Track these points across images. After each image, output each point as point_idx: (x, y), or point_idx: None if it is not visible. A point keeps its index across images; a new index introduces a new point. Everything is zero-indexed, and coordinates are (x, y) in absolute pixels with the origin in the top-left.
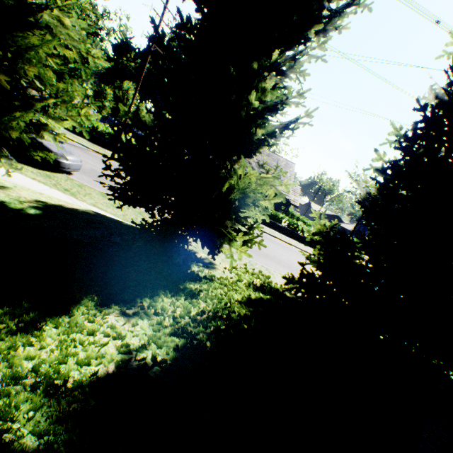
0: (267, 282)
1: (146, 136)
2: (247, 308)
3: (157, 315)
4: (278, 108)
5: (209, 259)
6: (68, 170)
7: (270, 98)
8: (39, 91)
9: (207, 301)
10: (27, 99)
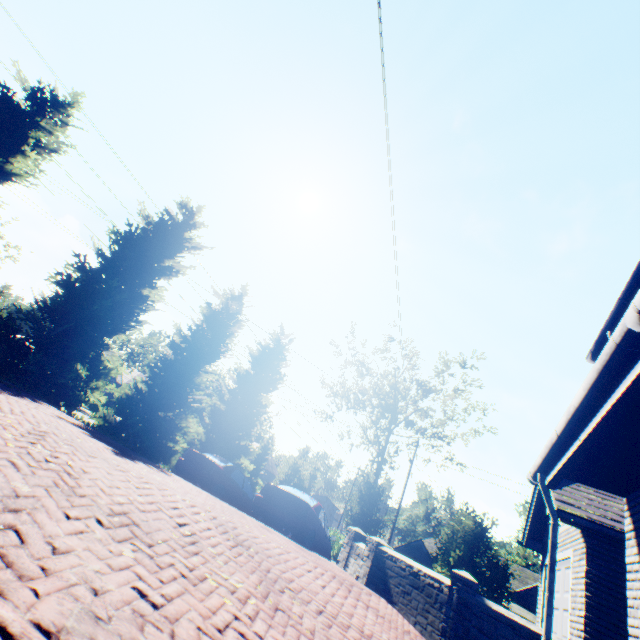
0: None
1: None
2: None
3: None
4: None
5: None
6: None
7: None
8: None
9: None
10: None
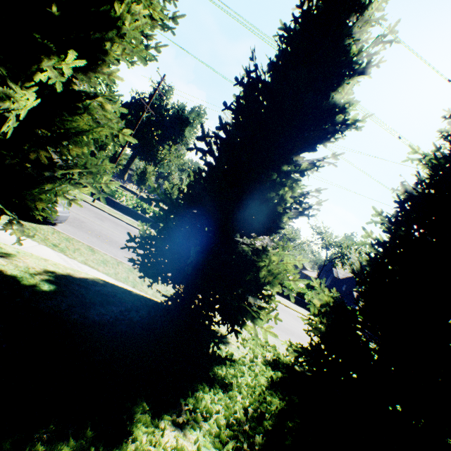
0: (276, 355)
1: (171, 210)
2: (277, 395)
3: (205, 420)
4: (301, 201)
5: (220, 331)
6: (55, 222)
7: (297, 195)
8: (67, 161)
9: (241, 392)
10: (52, 167)
